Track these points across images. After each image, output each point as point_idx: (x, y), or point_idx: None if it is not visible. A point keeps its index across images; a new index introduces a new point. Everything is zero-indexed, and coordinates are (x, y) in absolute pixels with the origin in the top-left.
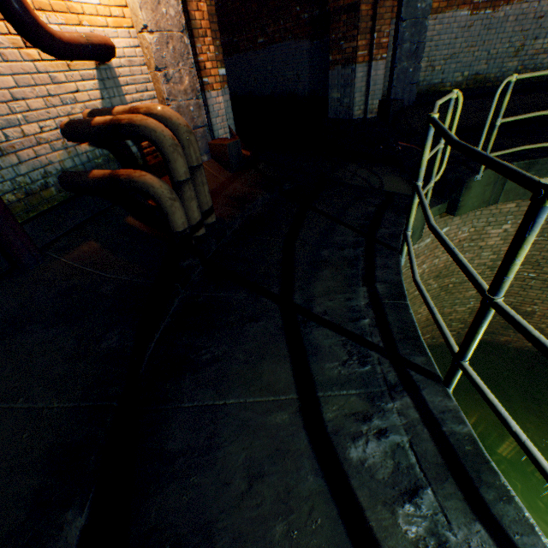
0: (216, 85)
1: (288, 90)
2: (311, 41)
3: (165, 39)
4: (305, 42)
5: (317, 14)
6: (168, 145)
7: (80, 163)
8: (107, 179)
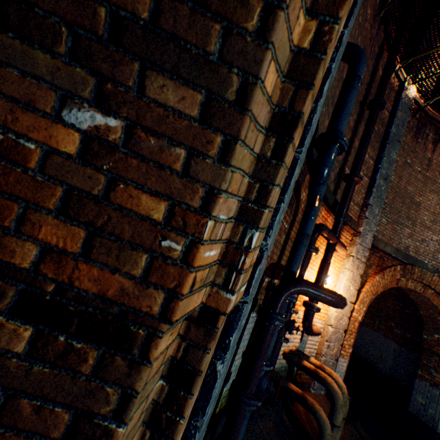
0: (345, 355)
1: (368, 358)
2: (399, 345)
3: (335, 331)
4: (393, 342)
5: (408, 336)
6: (339, 402)
7: (278, 366)
8: (298, 393)
